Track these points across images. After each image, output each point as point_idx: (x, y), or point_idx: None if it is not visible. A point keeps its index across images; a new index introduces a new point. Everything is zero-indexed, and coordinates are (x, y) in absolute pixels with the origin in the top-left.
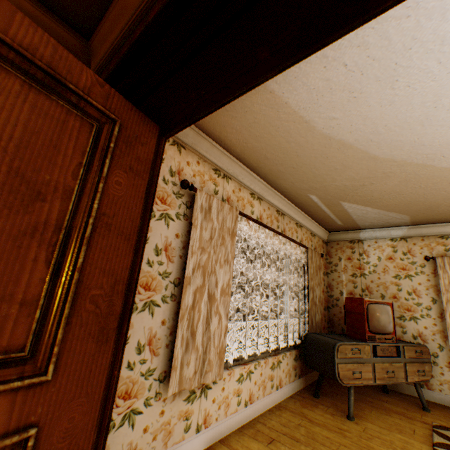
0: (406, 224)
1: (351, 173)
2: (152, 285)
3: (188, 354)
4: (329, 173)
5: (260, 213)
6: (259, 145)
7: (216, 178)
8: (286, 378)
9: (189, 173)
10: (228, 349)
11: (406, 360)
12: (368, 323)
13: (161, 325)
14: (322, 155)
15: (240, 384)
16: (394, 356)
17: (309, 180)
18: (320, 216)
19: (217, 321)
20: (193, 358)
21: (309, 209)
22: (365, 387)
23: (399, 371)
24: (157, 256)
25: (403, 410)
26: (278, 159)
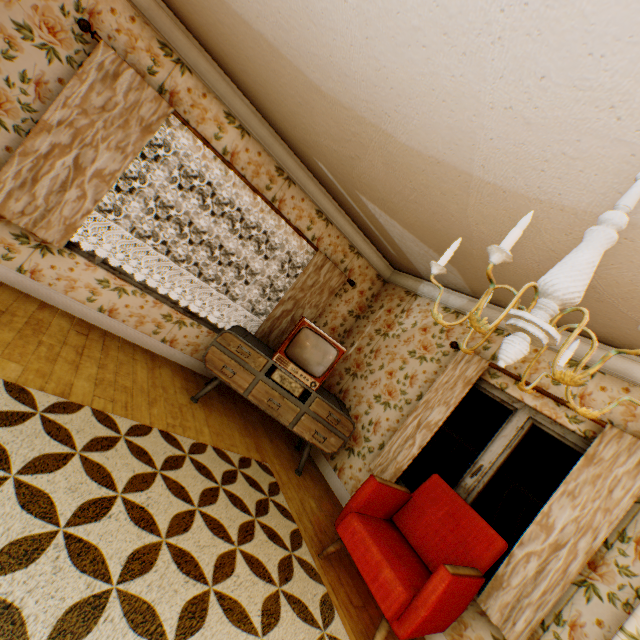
0: (469, 293)
1: (322, 121)
2: (6, 106)
3: (23, 193)
4: (301, 112)
5: (236, 149)
6: (203, 23)
7: (162, 57)
8: (188, 347)
9: (111, 24)
10: (104, 249)
11: (310, 412)
12: (289, 344)
13: (5, 150)
14: (268, 66)
15: (101, 287)
16: (301, 400)
17: (293, 122)
18: (361, 221)
19: (77, 196)
20: (26, 201)
21: (339, 199)
22: (284, 433)
23: (289, 413)
24: (24, 83)
25: (272, 452)
26: (237, 60)
